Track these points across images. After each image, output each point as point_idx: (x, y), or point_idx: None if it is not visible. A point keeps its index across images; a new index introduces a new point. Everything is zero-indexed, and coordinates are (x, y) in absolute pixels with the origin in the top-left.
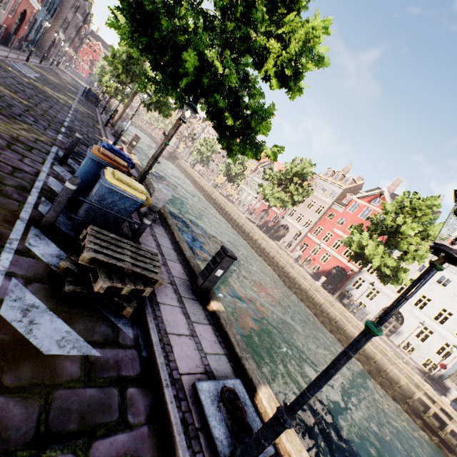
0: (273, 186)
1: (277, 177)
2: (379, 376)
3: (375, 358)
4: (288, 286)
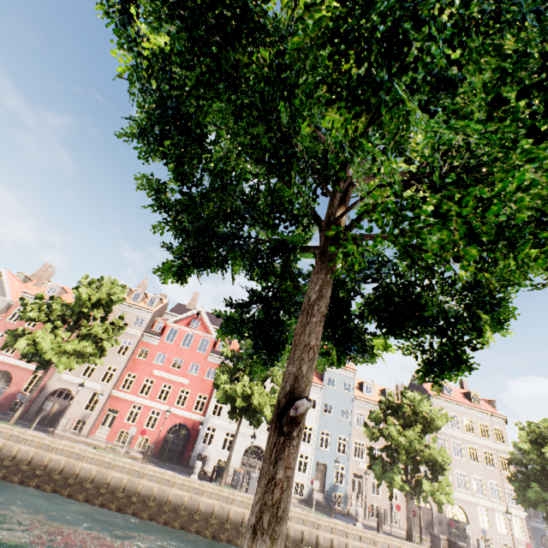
0: (55, 331)
1: (58, 312)
2: None
3: (305, 536)
4: (149, 518)
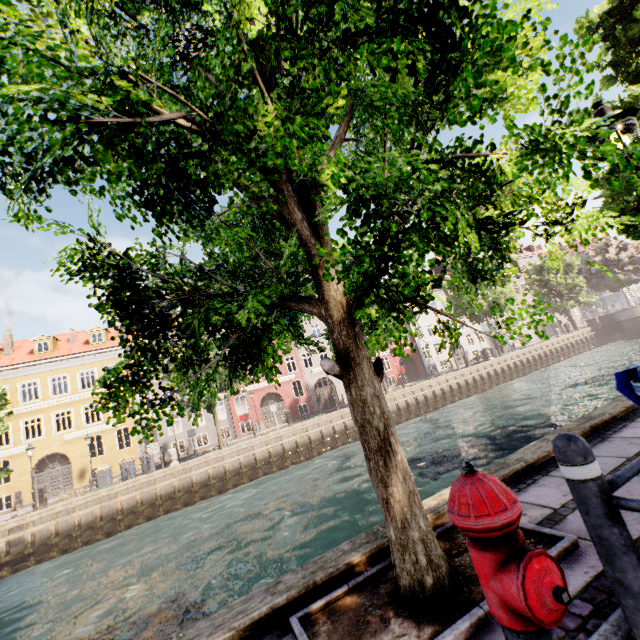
0: None
1: None
2: (559, 357)
3: (552, 351)
4: (496, 385)
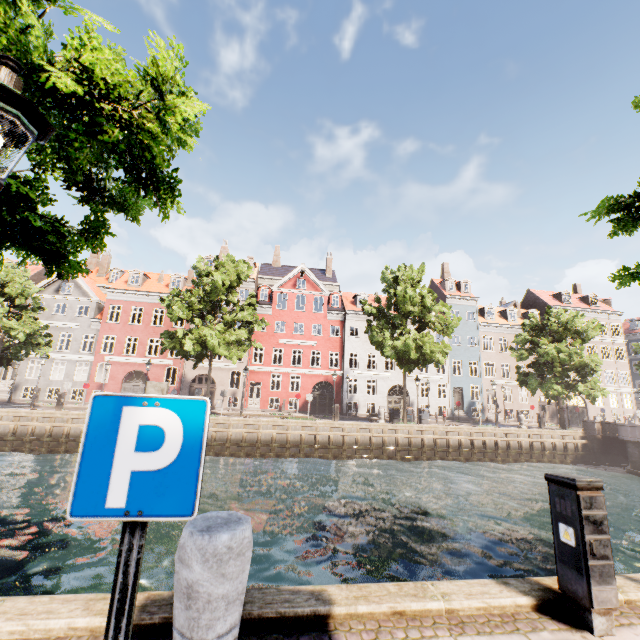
0: (208, 326)
1: (199, 305)
2: (497, 455)
3: (487, 443)
4: (361, 458)
